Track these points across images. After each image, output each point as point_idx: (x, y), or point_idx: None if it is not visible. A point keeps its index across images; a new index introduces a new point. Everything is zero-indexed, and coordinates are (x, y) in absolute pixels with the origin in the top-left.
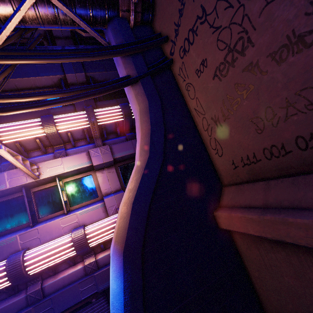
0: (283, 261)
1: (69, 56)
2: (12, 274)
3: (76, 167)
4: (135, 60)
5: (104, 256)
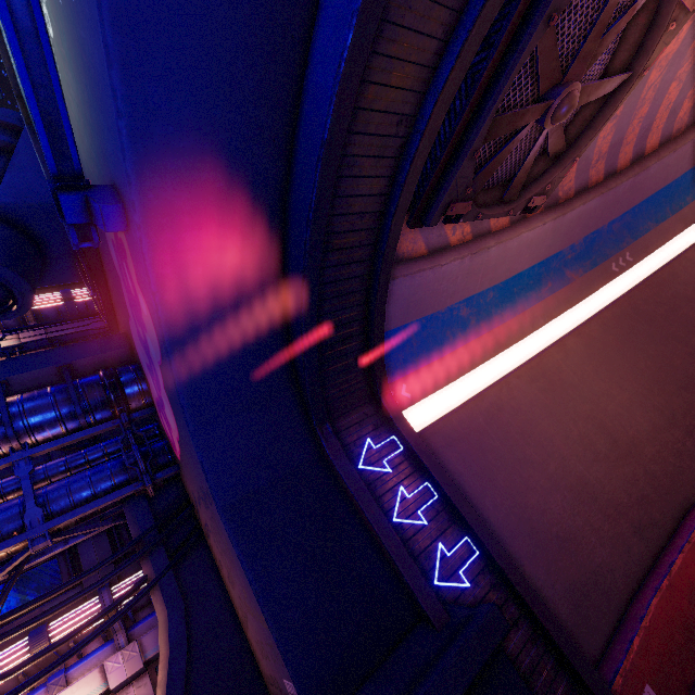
0: None
1: (69, 602)
2: None
3: None
4: (154, 555)
5: None
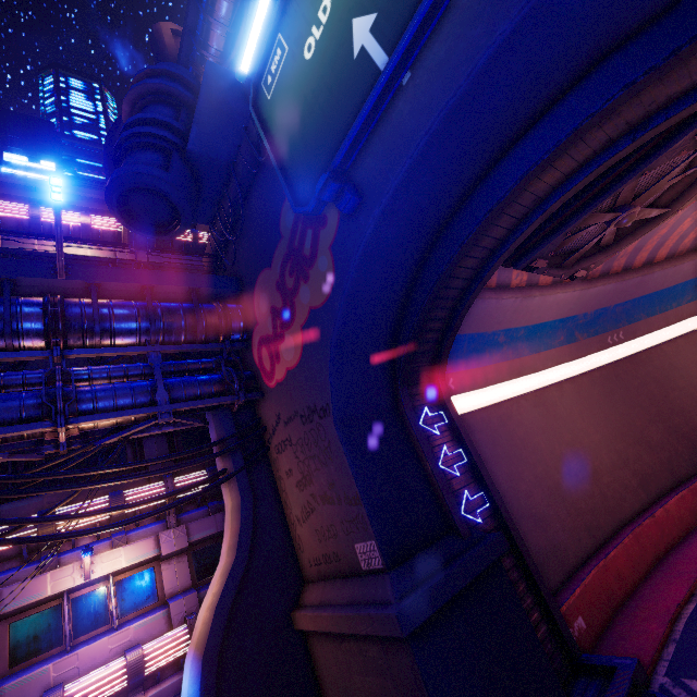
0: (330, 652)
1: (178, 468)
2: None
3: (139, 558)
4: (234, 455)
5: (158, 691)
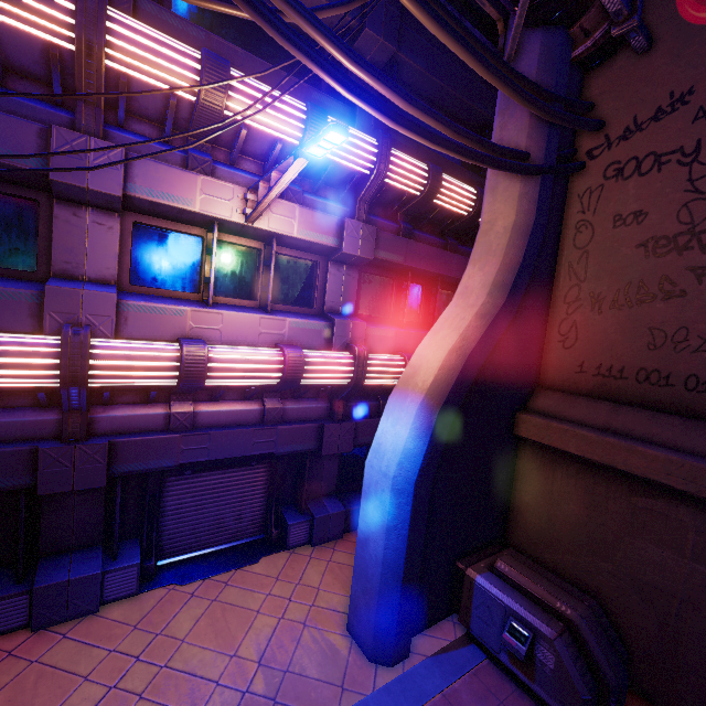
0: (583, 489)
1: (504, 80)
2: (190, 371)
3: (314, 237)
4: (551, 136)
5: (295, 407)
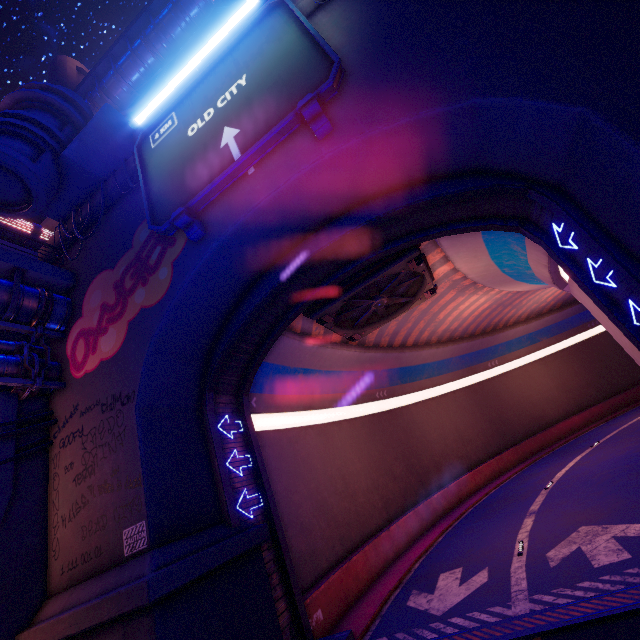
0: None
1: None
2: None
3: None
4: (5, 443)
5: None
